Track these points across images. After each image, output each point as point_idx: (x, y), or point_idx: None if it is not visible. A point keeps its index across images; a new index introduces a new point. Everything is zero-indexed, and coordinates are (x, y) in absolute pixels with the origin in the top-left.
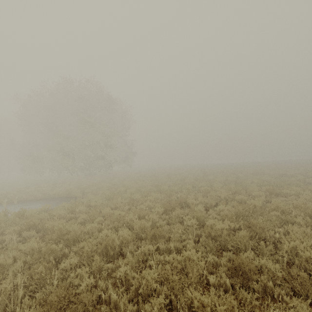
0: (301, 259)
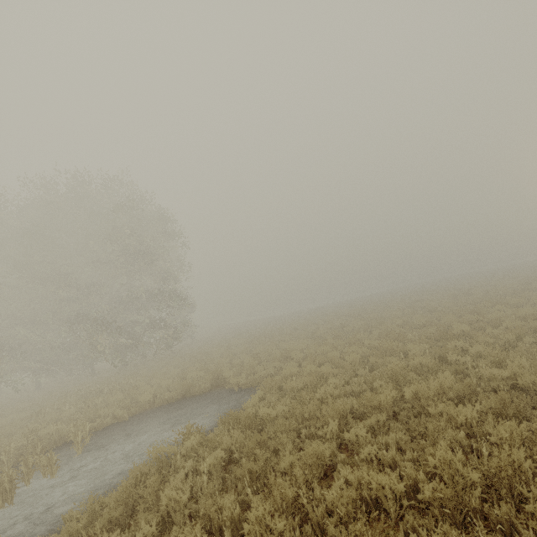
0: None
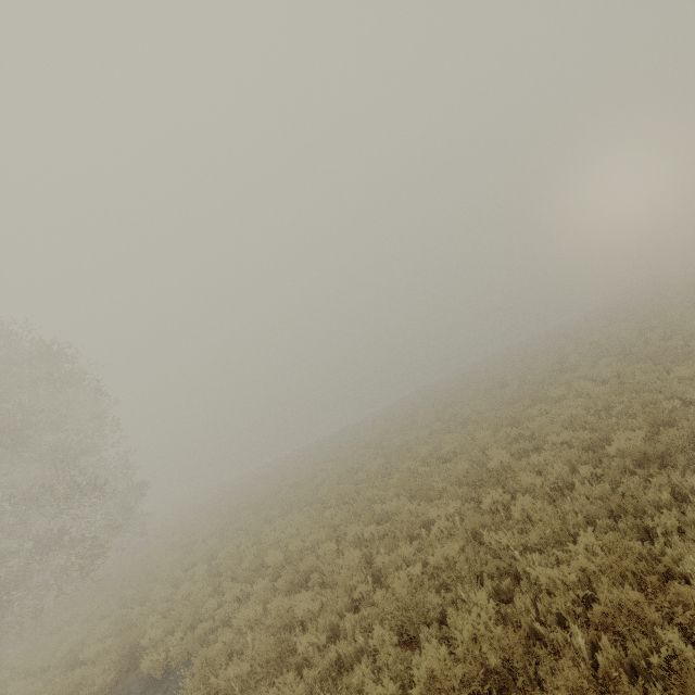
0: None
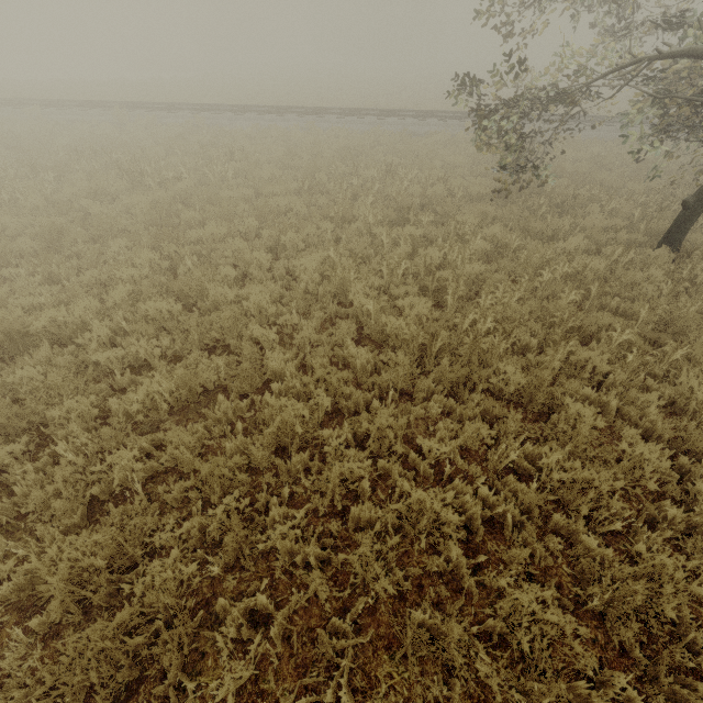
0: None
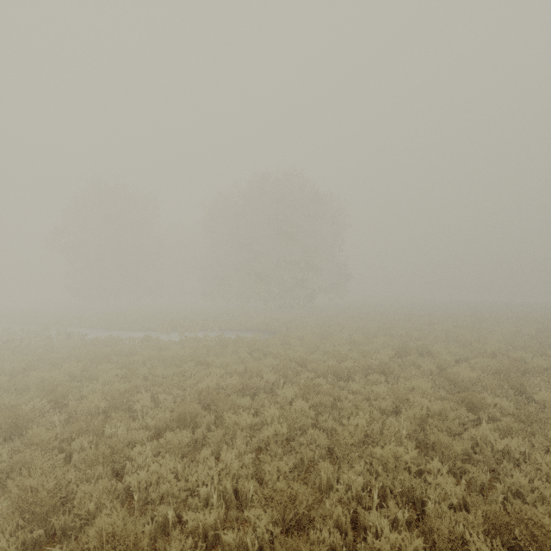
0: (550, 408)
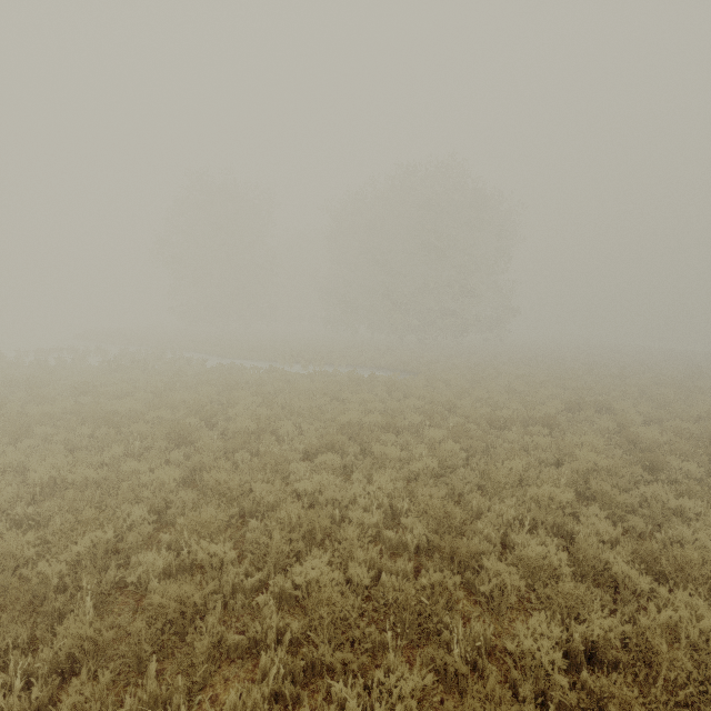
0: None
